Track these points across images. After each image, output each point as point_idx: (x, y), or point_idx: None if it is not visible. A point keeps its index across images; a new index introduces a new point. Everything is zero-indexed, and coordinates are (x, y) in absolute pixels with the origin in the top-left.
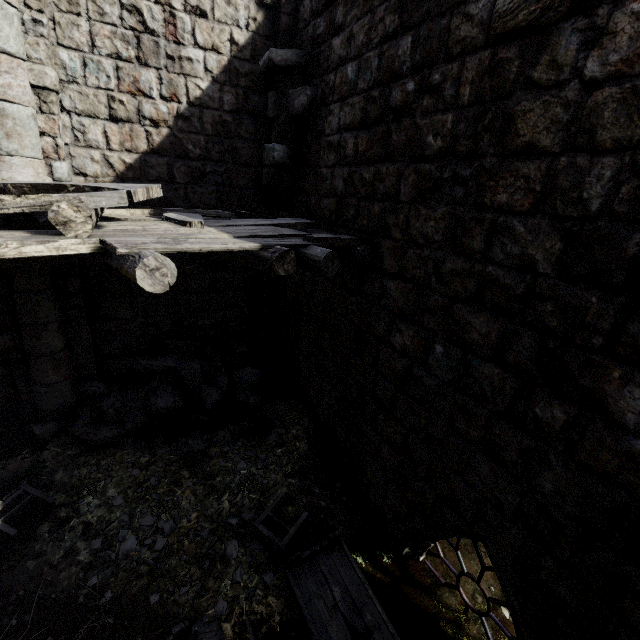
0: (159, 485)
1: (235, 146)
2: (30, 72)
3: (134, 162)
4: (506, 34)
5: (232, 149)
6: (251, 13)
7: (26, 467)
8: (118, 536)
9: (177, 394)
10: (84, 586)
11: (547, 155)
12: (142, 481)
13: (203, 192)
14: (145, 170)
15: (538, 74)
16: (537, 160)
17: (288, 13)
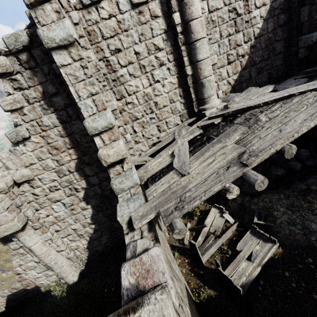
0: (301, 204)
1: (274, 47)
2: (210, 60)
3: (237, 78)
4: None
5: (272, 49)
6: None
7: (236, 206)
8: (305, 223)
9: (281, 168)
10: (311, 240)
11: None
12: (291, 204)
13: (262, 77)
14: (240, 79)
15: None
16: None
17: None
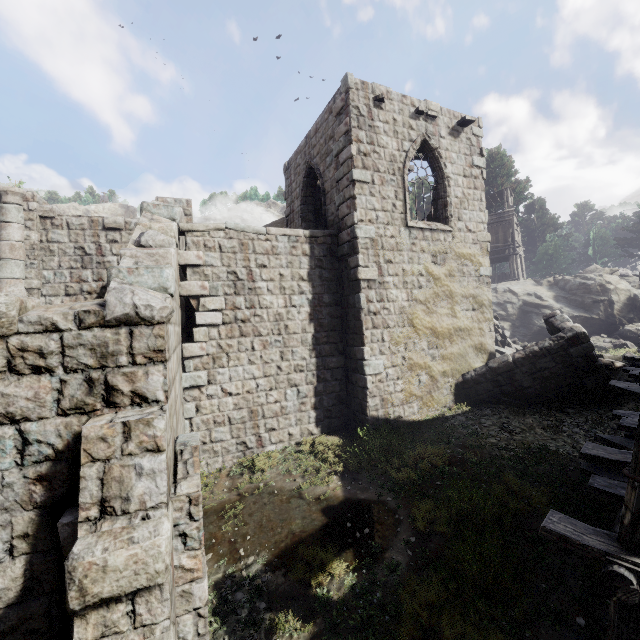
0: None
1: None
2: (26, 283)
3: None
4: None
5: None
6: None
7: None
8: None
9: None
10: None
11: None
12: None
13: None
14: None
15: None
16: None
17: None
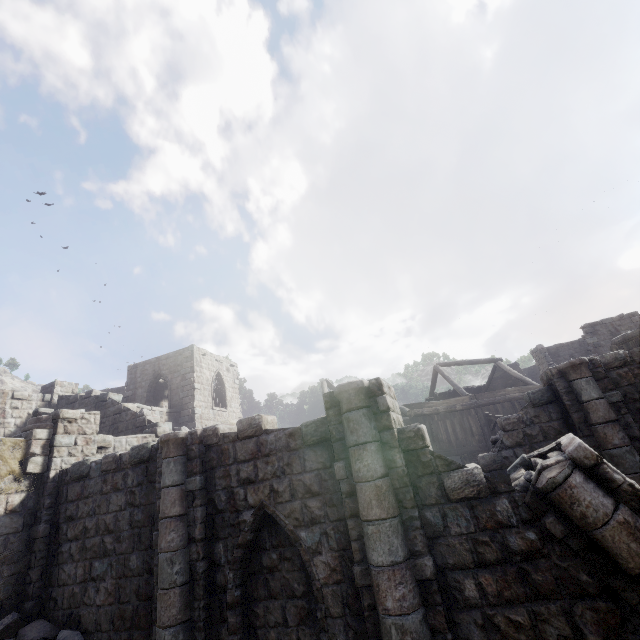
0: None
1: None
2: None
3: None
4: (116, 414)
5: None
6: (38, 404)
7: None
8: None
9: None
10: None
11: (124, 431)
12: None
13: None
14: None
15: (121, 419)
16: (123, 432)
17: (55, 403)
